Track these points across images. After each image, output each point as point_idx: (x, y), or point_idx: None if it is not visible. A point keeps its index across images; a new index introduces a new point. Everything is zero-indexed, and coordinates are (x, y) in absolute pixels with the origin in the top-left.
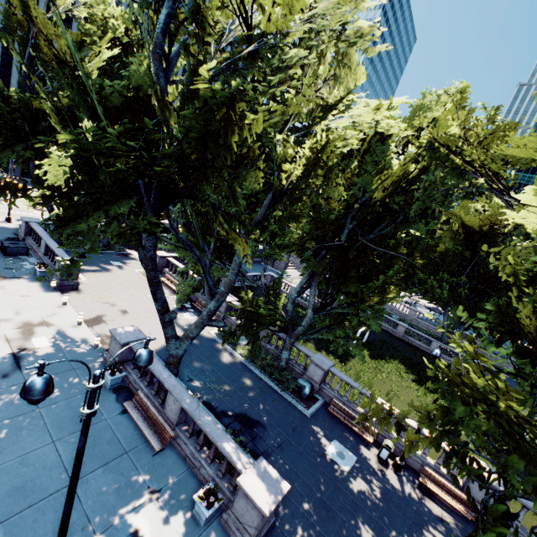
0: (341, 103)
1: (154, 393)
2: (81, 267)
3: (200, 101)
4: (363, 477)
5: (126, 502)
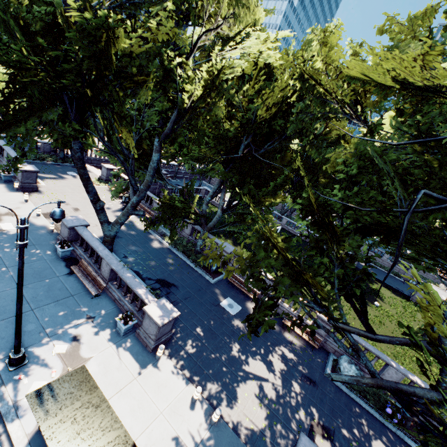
0: (240, 35)
1: (94, 262)
2: (41, 175)
3: (78, 28)
4: (243, 319)
5: (70, 321)
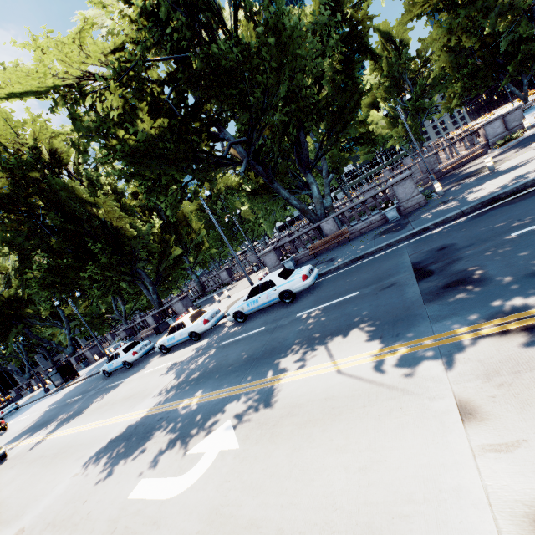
0: None
1: None
2: None
3: None
4: None
5: None
